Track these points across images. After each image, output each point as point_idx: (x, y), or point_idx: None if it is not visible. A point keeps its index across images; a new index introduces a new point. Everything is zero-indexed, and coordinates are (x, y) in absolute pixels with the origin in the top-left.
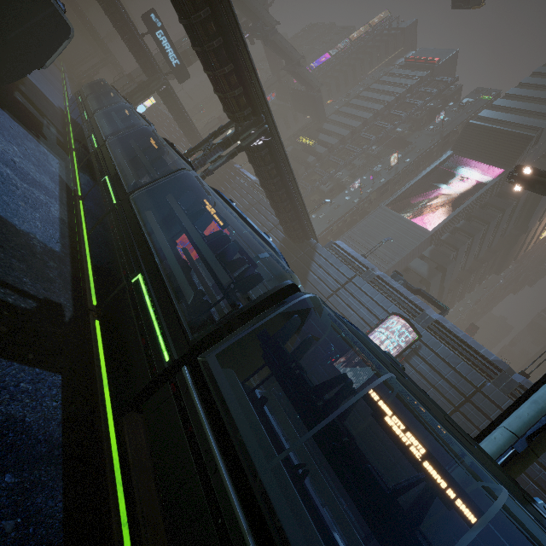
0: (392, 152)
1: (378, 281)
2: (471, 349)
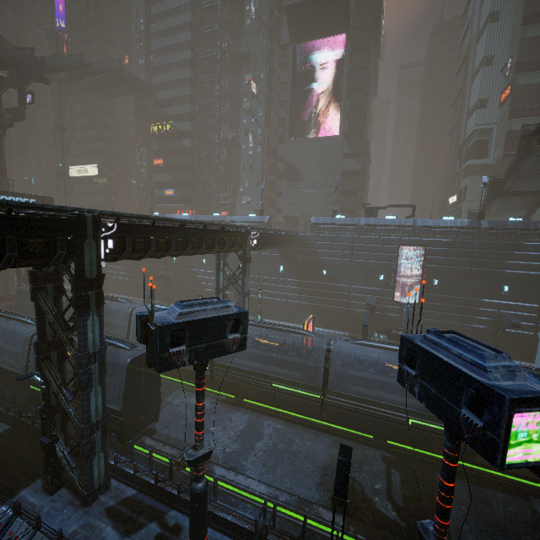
0: (240, 76)
1: (368, 228)
2: (453, 228)
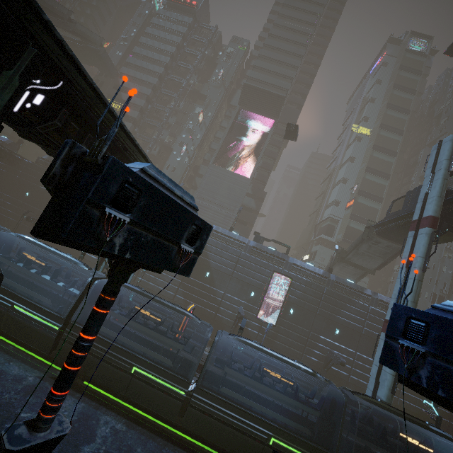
0: (194, 106)
1: (255, 250)
2: (313, 273)
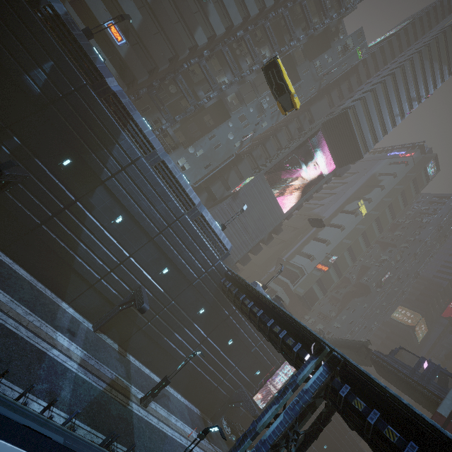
0: None
1: None
2: None
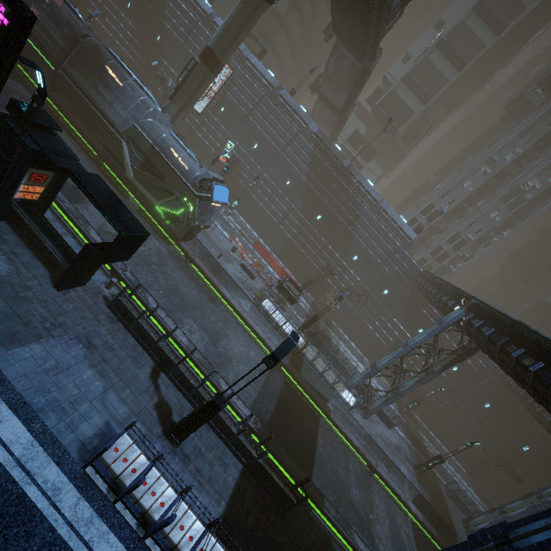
0: None
1: (214, 26)
2: (262, 76)
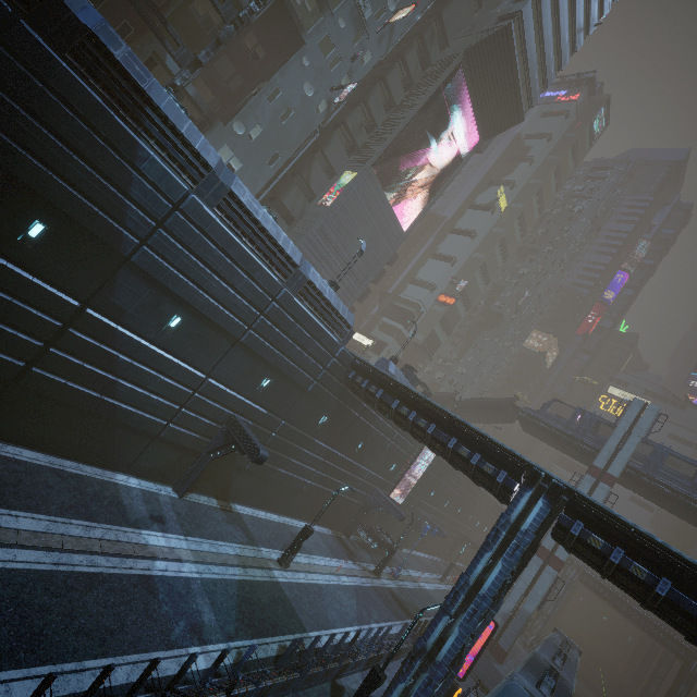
0: None
1: None
2: None
